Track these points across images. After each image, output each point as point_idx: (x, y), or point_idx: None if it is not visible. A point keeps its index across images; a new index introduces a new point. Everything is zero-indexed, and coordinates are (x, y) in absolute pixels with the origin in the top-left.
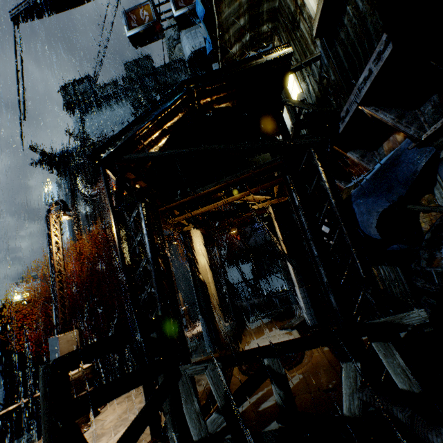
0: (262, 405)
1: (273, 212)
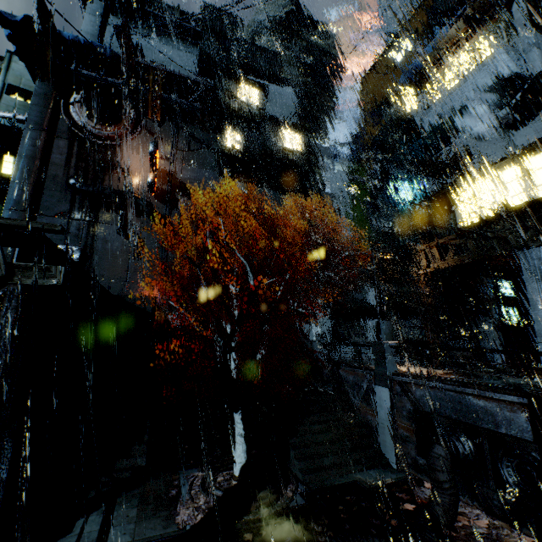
0: None
1: None
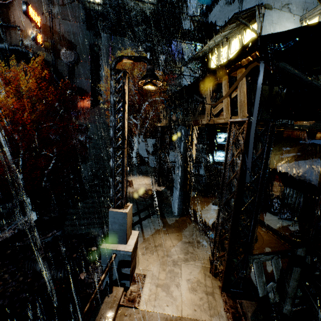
0: (268, 269)
1: None
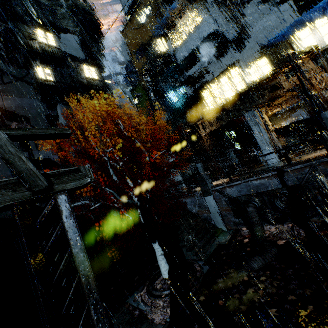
0: None
1: (265, 113)
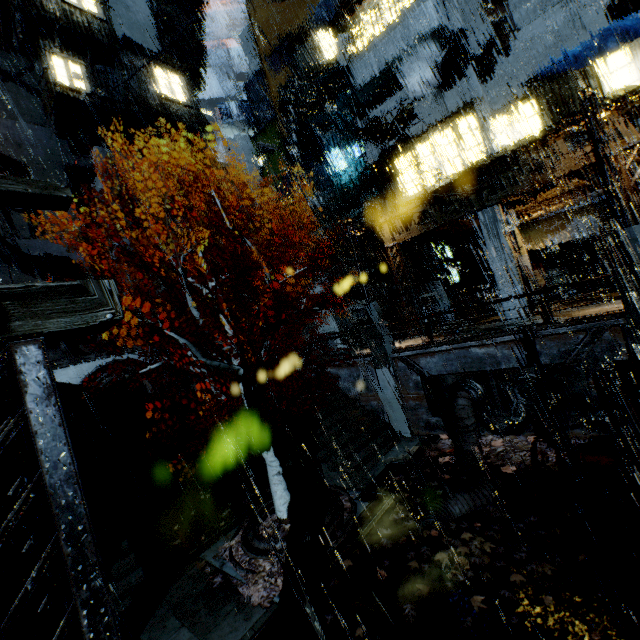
0: None
1: (516, 217)
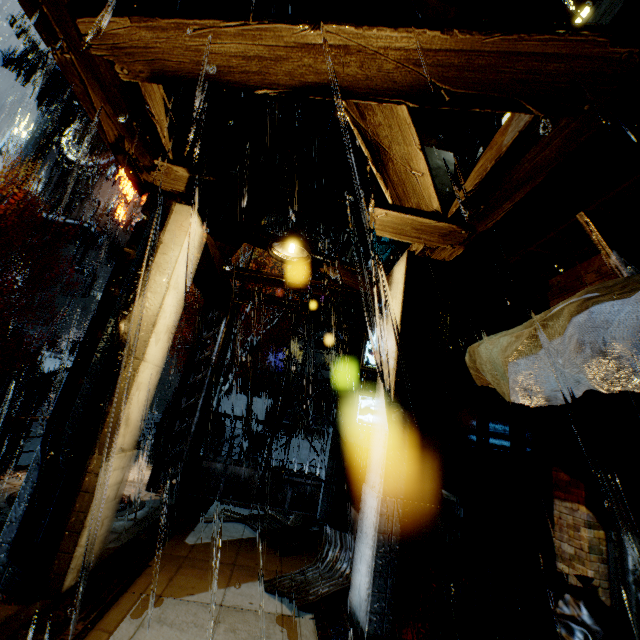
0: None
1: (407, 271)
